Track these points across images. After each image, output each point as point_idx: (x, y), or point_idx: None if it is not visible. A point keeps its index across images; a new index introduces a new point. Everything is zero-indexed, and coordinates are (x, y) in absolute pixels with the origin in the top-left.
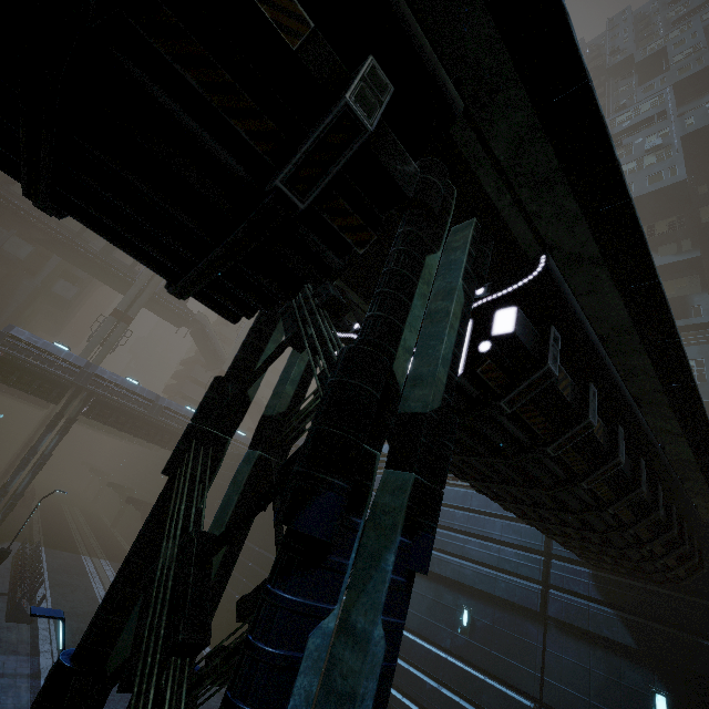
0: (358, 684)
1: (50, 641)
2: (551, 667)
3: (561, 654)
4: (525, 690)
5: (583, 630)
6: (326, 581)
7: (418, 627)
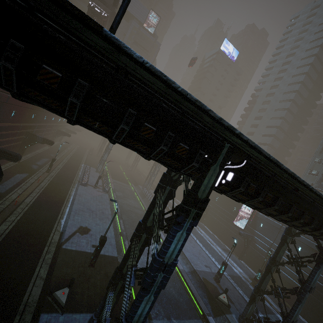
0: (319, 274)
1: None
2: None
3: None
4: None
5: None
6: (319, 268)
7: None
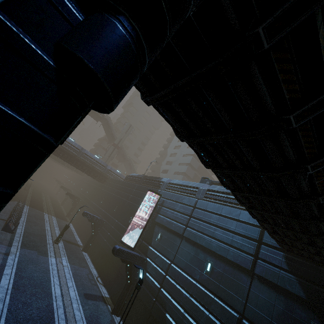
0: None
1: (18, 242)
2: (251, 299)
3: (258, 293)
4: (235, 308)
5: (274, 284)
6: None
7: (184, 267)
